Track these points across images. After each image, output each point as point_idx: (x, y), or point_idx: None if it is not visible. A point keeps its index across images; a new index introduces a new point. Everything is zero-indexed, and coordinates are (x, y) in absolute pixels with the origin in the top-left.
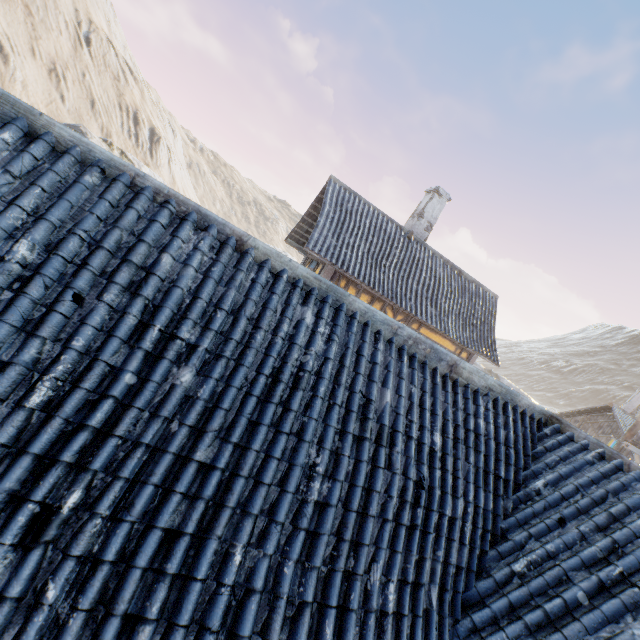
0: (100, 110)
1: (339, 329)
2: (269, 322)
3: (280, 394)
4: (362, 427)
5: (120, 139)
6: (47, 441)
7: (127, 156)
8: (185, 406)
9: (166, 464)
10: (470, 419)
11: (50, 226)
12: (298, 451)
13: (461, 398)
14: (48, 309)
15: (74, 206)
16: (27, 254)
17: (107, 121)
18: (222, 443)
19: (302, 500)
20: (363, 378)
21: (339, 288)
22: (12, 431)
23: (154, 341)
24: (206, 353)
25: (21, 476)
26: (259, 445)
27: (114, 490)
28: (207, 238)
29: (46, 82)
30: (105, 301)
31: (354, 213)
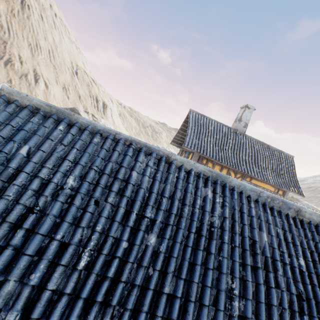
0: (82, 99)
1: (227, 198)
2: (189, 200)
3: (203, 243)
4: (254, 259)
5: (91, 109)
6: (89, 289)
7: (94, 116)
8: (154, 257)
9: (150, 297)
10: (319, 246)
11: (81, 167)
12: (220, 280)
13: (308, 231)
14: (83, 210)
15: (90, 154)
16: (72, 183)
17: (85, 103)
18: (177, 279)
19: (229, 315)
20: (247, 226)
21: (222, 174)
22: (72, 285)
23: (134, 220)
24: (160, 223)
25: (78, 313)
26: (197, 278)
27: (125, 318)
28: (152, 159)
29: (62, 93)
30: (109, 202)
31: (204, 125)
